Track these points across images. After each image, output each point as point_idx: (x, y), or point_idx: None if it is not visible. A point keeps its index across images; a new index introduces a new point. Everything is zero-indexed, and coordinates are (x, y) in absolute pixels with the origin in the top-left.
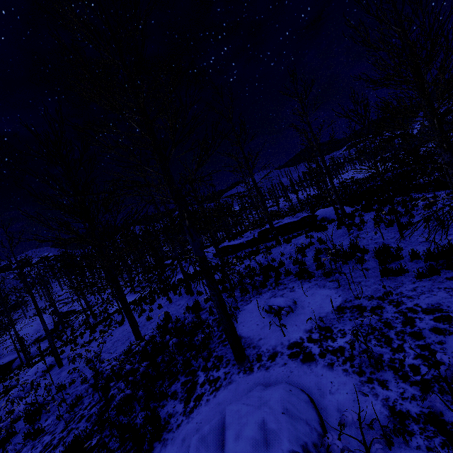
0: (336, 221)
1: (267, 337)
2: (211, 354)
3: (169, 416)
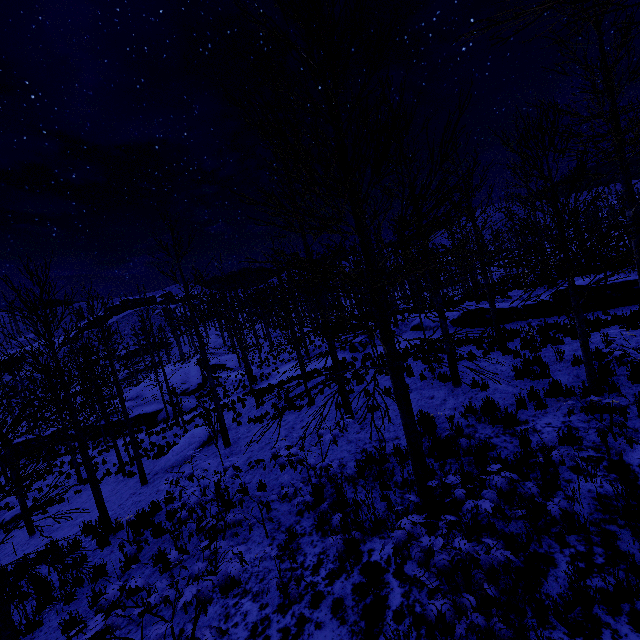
0: None
1: None
2: None
3: None
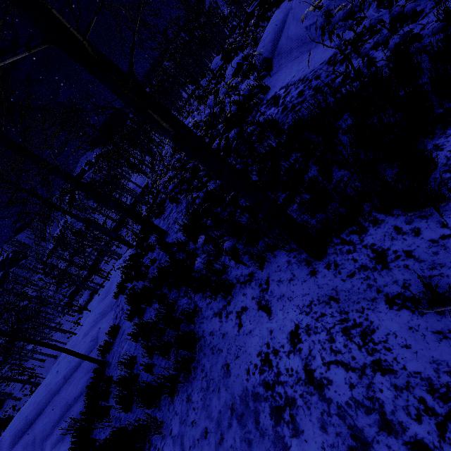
0: None
1: None
2: None
3: None
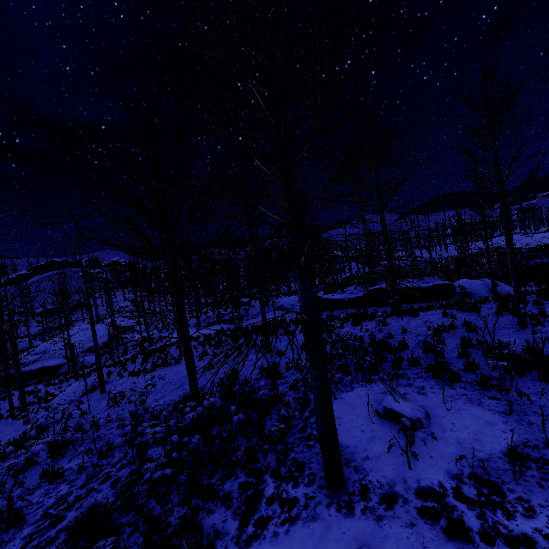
0: (491, 301)
1: (379, 460)
2: (288, 454)
3: (215, 534)
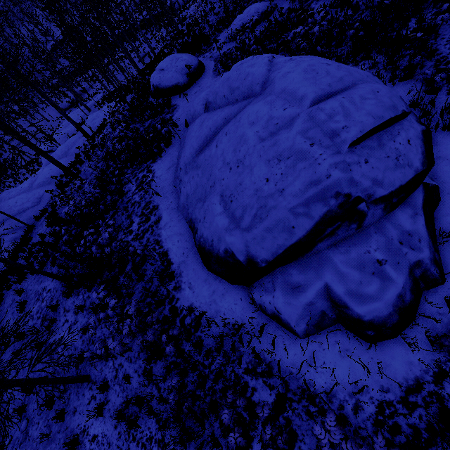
0: None
1: None
2: None
3: None
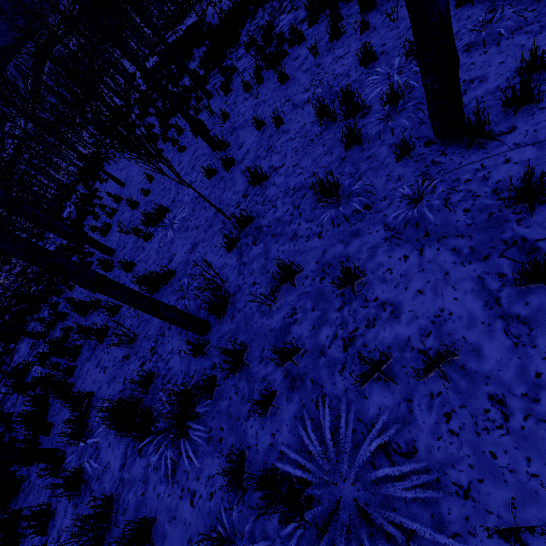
0: None
1: None
2: None
3: None
